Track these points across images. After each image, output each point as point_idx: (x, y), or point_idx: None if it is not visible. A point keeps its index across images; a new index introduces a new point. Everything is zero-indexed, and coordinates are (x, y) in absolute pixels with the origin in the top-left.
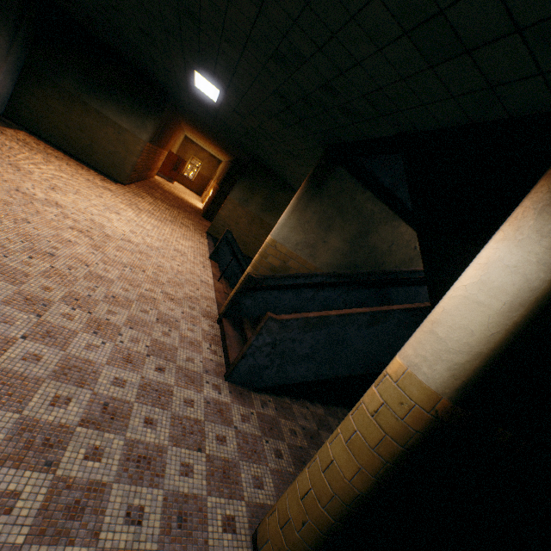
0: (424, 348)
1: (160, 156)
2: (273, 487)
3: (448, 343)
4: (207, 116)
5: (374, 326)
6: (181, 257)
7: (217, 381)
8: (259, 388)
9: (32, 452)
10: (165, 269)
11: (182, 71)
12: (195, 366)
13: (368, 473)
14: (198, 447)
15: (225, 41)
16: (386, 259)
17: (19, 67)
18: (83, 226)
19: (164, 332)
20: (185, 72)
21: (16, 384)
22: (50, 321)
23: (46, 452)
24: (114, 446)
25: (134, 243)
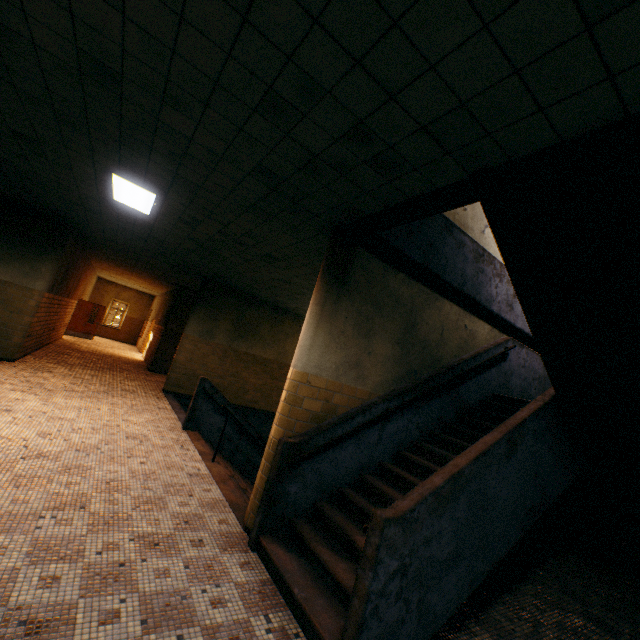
0: None
1: (67, 307)
2: None
3: None
4: (134, 240)
5: (513, 455)
6: (141, 446)
7: None
8: None
9: None
10: (123, 483)
11: (91, 181)
12: None
13: None
14: None
15: (169, 105)
16: (443, 351)
17: None
18: None
19: None
20: (96, 182)
21: None
22: None
23: None
24: None
25: (50, 454)
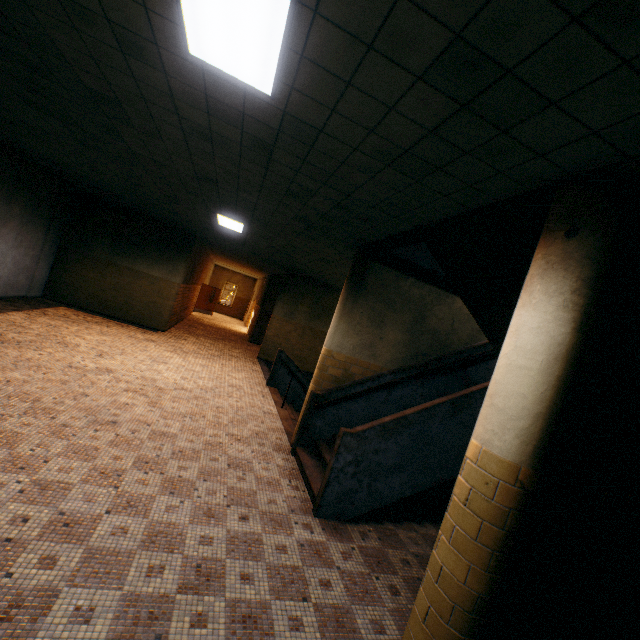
0: (490, 422)
1: (194, 292)
2: (396, 630)
3: (508, 412)
4: (235, 245)
5: (459, 415)
6: (237, 392)
7: (306, 520)
8: (354, 518)
9: (140, 627)
10: (225, 409)
11: (206, 216)
12: (279, 507)
13: (479, 569)
14: (302, 596)
15: (241, 191)
16: (453, 338)
17: (54, 250)
18: (136, 385)
19: (238, 477)
20: (208, 217)
21: (111, 561)
22: (127, 490)
23: (154, 625)
24: (217, 609)
25: (188, 389)
